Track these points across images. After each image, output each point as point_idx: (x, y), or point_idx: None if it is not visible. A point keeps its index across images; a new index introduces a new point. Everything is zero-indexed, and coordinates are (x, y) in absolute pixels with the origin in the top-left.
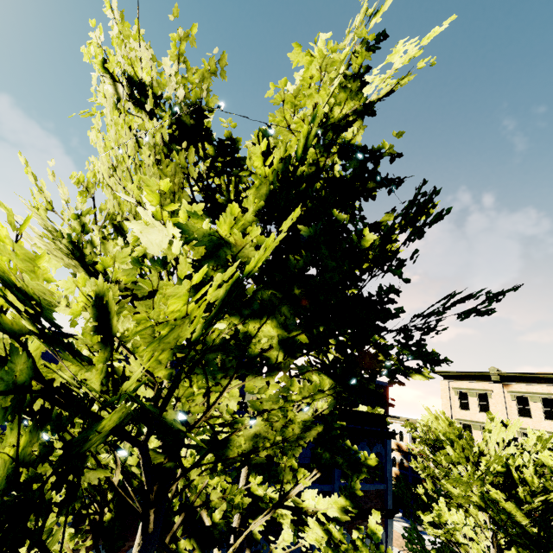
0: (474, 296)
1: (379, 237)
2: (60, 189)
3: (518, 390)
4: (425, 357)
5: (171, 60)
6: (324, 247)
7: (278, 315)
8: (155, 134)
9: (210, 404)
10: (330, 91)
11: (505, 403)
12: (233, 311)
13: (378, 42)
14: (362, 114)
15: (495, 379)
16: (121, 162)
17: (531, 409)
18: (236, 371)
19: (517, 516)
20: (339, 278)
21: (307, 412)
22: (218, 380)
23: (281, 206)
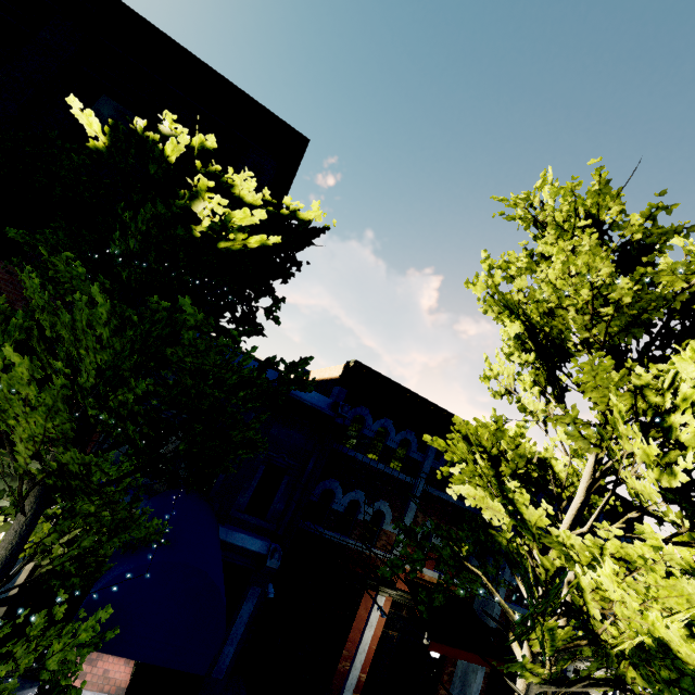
0: None
1: None
2: (517, 281)
3: None
4: None
5: (640, 216)
6: None
7: None
8: (645, 275)
9: None
10: None
11: None
12: None
13: None
14: None
15: None
16: (583, 276)
17: None
18: None
19: None
20: None
21: None
22: None
23: None
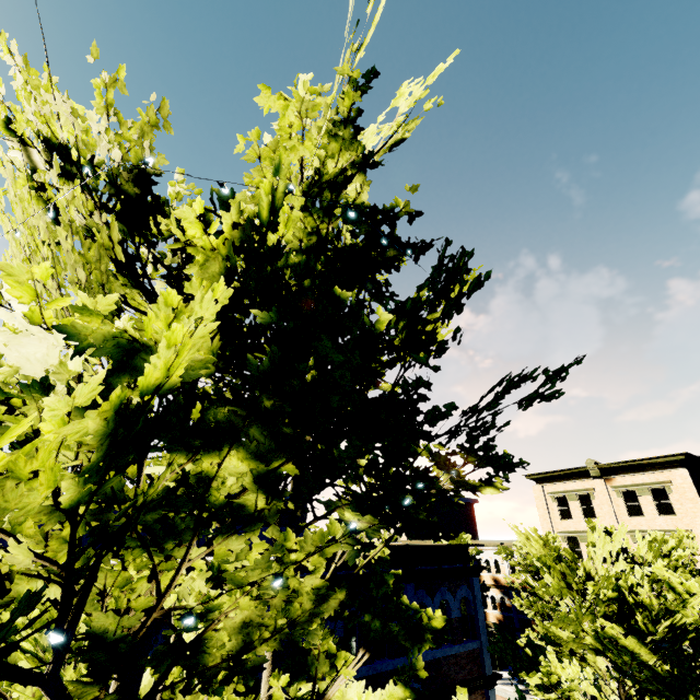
0: (530, 378)
1: (403, 316)
2: None
3: (622, 484)
4: (496, 462)
5: (98, 113)
6: (325, 337)
7: (246, 441)
8: (69, 207)
9: (162, 591)
10: (317, 141)
11: (612, 503)
12: (174, 445)
13: (369, 81)
14: (363, 167)
15: (595, 474)
16: (35, 251)
17: (642, 504)
18: (195, 534)
19: (641, 654)
20: (351, 376)
21: (317, 575)
22: (168, 552)
23: (251, 287)
